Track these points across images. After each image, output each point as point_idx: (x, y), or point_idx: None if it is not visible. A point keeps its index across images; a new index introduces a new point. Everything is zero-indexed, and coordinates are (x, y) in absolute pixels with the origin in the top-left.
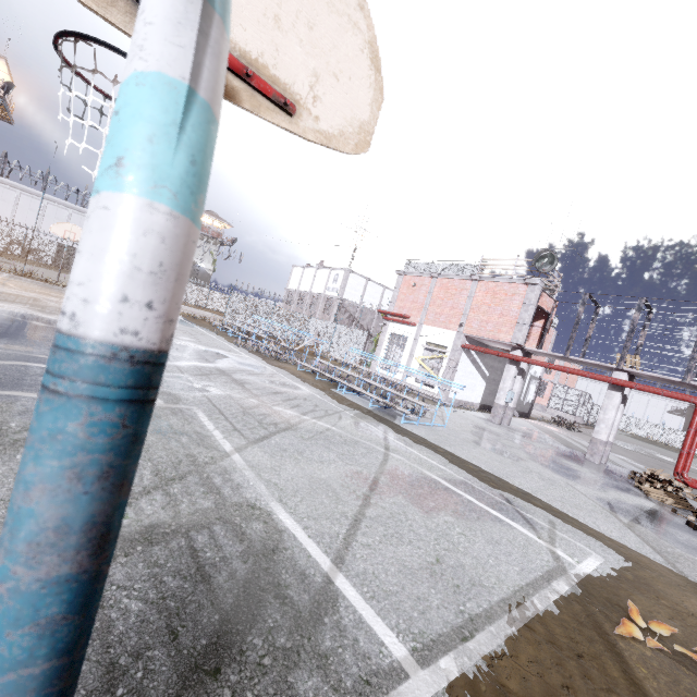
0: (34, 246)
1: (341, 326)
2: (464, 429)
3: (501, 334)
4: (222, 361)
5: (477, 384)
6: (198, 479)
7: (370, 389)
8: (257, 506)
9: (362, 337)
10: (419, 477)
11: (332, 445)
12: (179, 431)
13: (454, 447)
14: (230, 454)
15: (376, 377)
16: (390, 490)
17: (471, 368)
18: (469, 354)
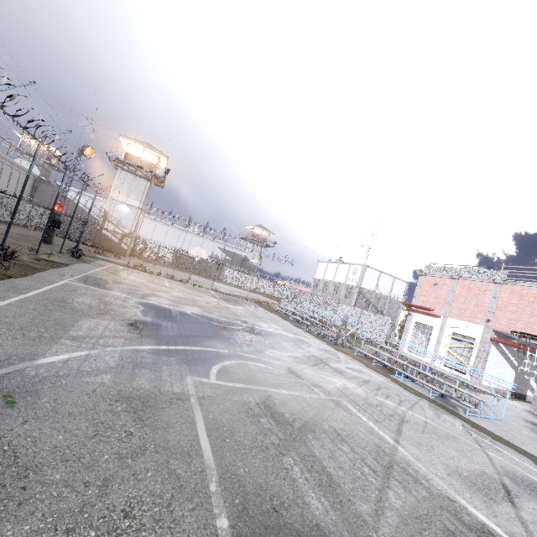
0: (162, 254)
1: (366, 311)
2: (518, 423)
3: (534, 332)
4: (311, 348)
5: (507, 373)
6: (400, 469)
7: (412, 373)
8: (451, 499)
9: (386, 321)
10: (530, 481)
11: (443, 440)
12: (353, 422)
13: (527, 446)
14: (396, 446)
15: (409, 360)
16: (521, 494)
17: (500, 358)
18: (498, 346)
